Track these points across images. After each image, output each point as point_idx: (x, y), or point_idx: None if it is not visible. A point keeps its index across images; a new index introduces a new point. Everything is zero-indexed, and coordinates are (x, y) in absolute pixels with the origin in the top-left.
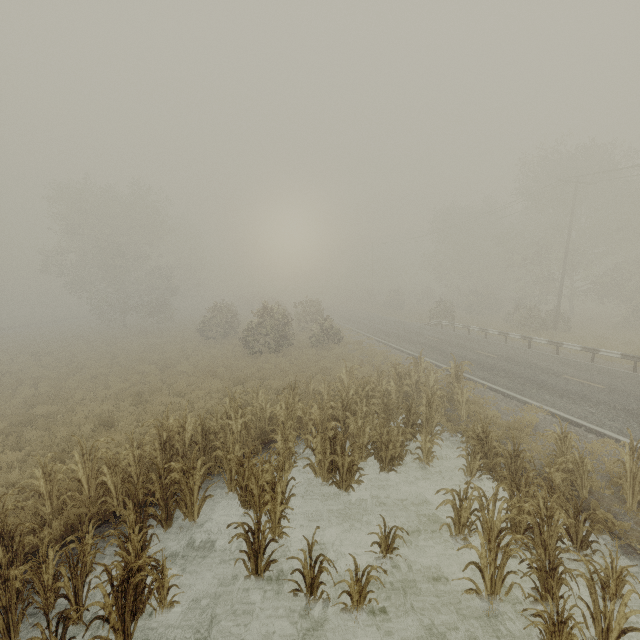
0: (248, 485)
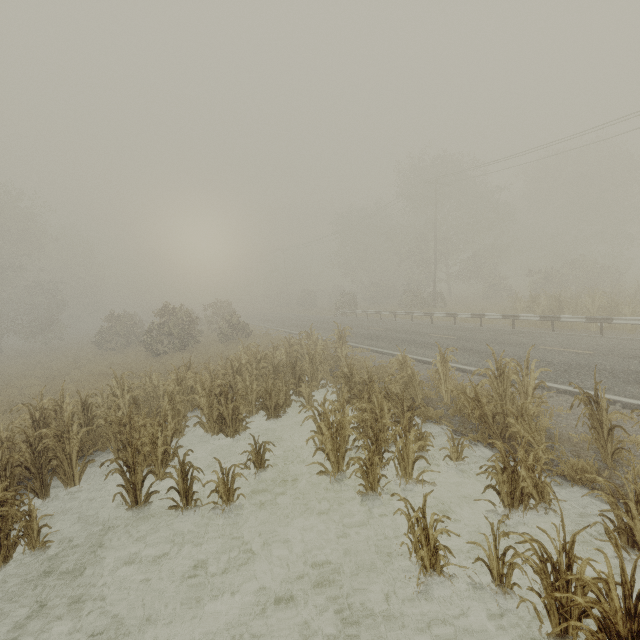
0: (131, 442)
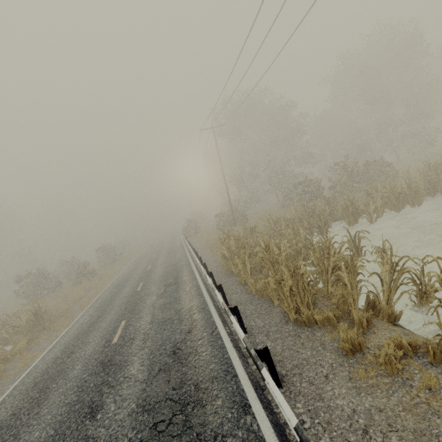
0: None
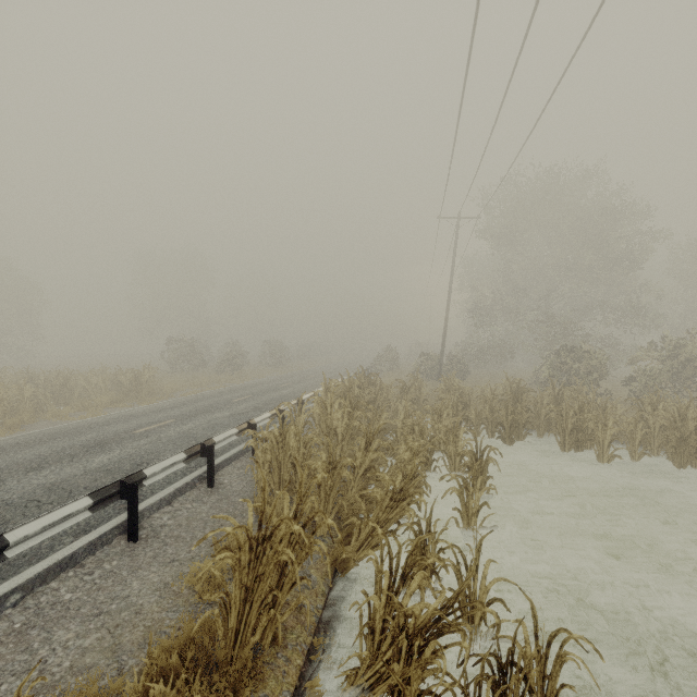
0: None
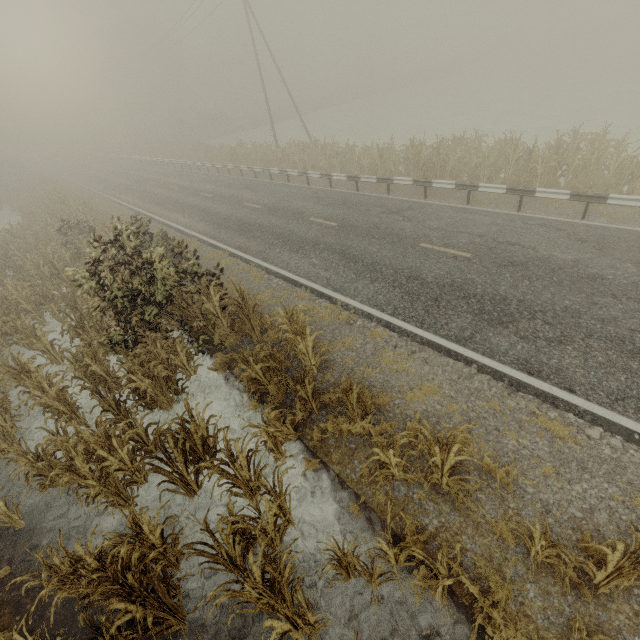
0: None
